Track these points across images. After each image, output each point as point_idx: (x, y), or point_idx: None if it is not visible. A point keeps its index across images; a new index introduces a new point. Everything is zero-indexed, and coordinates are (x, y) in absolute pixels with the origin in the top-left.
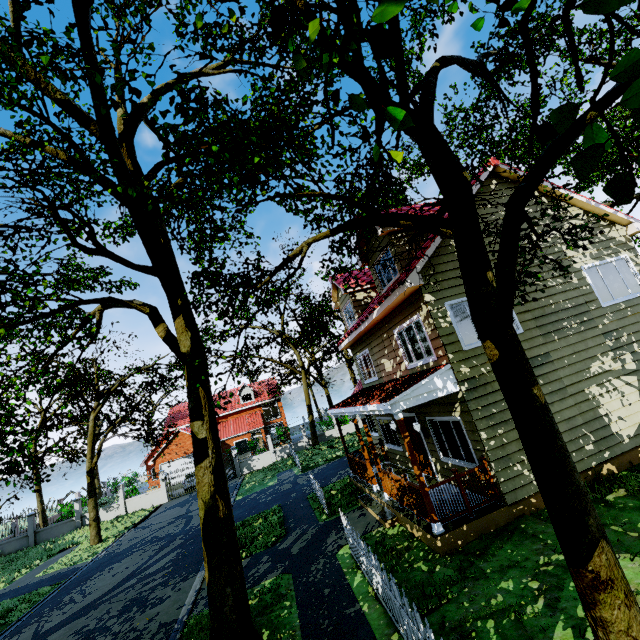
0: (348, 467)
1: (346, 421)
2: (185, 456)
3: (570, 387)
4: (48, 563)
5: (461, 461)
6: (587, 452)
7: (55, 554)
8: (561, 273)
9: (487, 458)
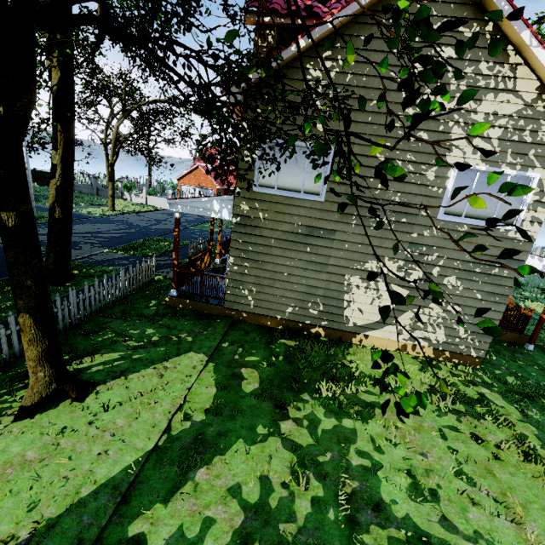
0: None
1: None
2: (198, 187)
3: (333, 267)
4: (85, 207)
5: None
6: (309, 313)
7: (94, 205)
8: (421, 160)
9: (227, 275)
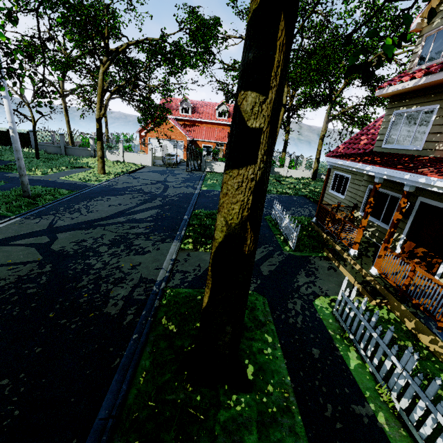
0: (300, 207)
1: (294, 167)
2: (167, 139)
3: None
4: (70, 172)
5: None
6: None
7: (75, 168)
8: None
9: None
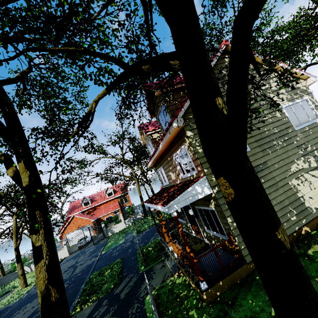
0: None
1: None
2: (78, 229)
3: (280, 182)
4: None
5: (217, 233)
6: (292, 221)
7: (2, 295)
8: (270, 111)
9: (232, 234)
